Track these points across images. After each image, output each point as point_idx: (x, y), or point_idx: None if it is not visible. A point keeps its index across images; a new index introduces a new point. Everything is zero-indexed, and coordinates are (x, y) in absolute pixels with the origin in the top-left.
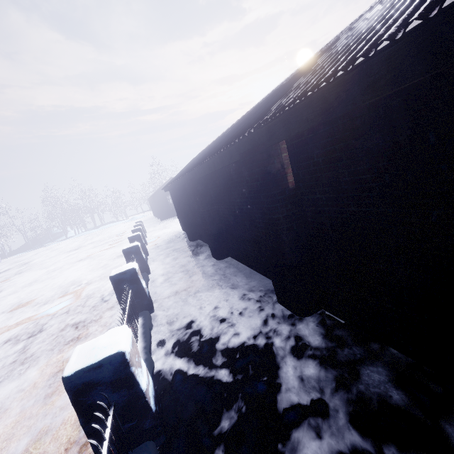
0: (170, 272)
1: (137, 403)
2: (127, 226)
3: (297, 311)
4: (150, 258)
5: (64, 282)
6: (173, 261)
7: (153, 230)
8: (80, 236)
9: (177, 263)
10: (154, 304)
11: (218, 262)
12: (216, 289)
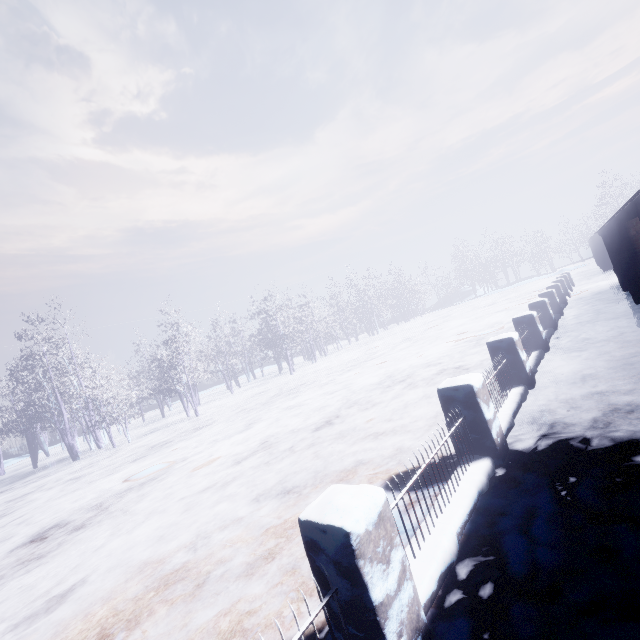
0: (582, 314)
1: (537, 333)
2: (550, 281)
3: None
4: (568, 307)
5: (488, 323)
6: (590, 308)
7: (585, 283)
8: (490, 295)
9: (593, 309)
10: (559, 328)
11: (635, 306)
12: (614, 320)
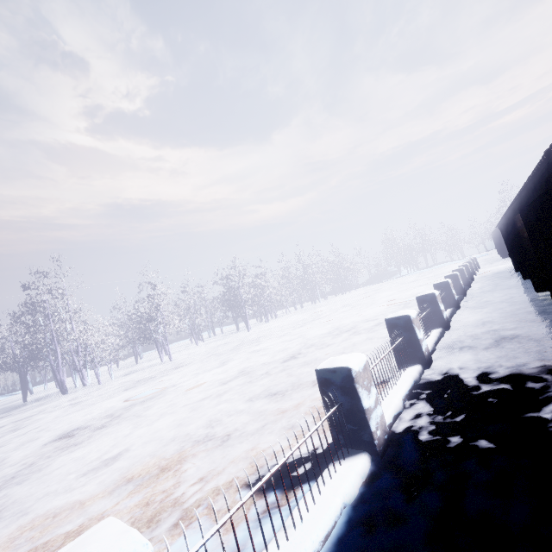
0: (484, 286)
1: (451, 295)
2: None
3: (535, 290)
4: (474, 282)
5: (412, 294)
6: (491, 282)
7: (488, 266)
8: (413, 274)
9: (493, 283)
10: (467, 295)
11: (523, 281)
12: (507, 289)
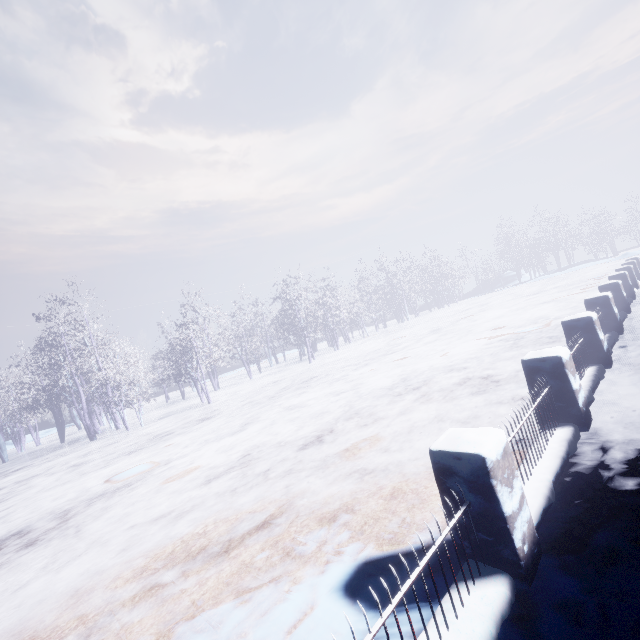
0: None
1: (596, 342)
2: (611, 267)
3: None
4: (636, 302)
5: (531, 317)
6: None
7: None
8: (537, 281)
9: None
10: (625, 331)
11: None
12: None
